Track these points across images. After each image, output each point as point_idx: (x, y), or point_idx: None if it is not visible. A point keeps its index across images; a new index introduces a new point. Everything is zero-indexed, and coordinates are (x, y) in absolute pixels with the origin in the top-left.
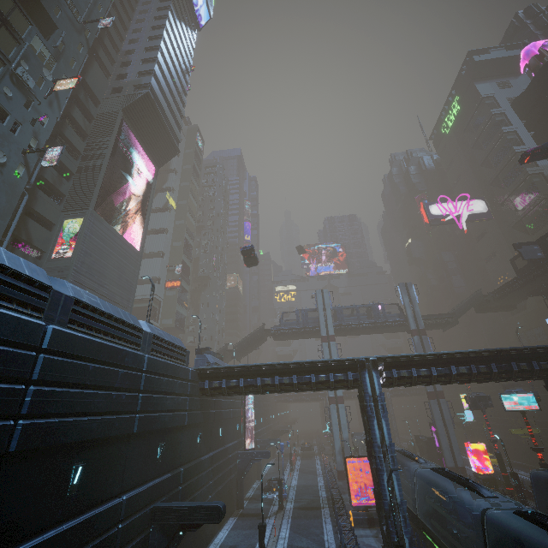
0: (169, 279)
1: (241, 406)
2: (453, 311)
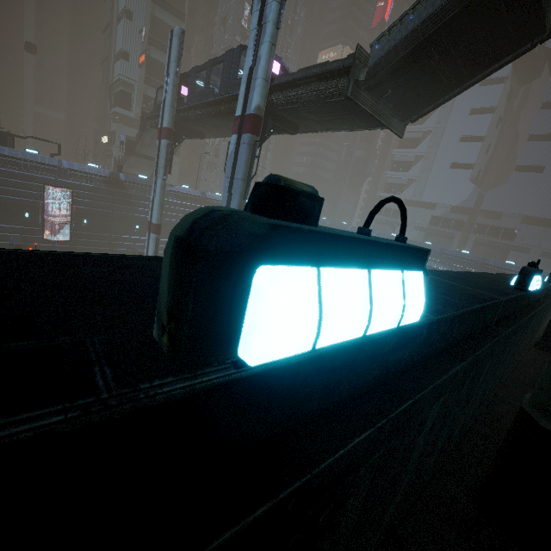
0: (141, 52)
1: (37, 198)
2: (378, 42)
